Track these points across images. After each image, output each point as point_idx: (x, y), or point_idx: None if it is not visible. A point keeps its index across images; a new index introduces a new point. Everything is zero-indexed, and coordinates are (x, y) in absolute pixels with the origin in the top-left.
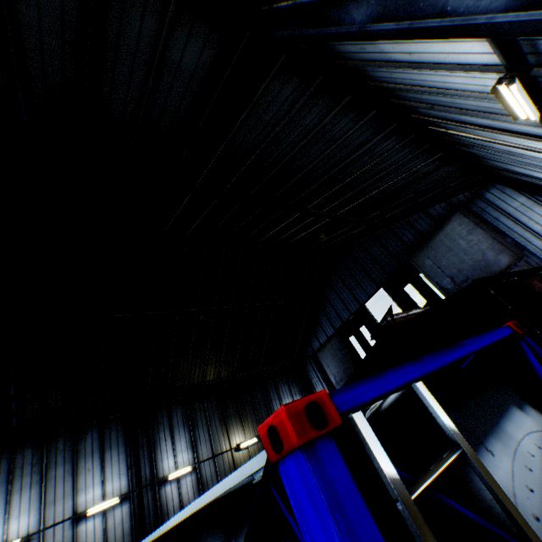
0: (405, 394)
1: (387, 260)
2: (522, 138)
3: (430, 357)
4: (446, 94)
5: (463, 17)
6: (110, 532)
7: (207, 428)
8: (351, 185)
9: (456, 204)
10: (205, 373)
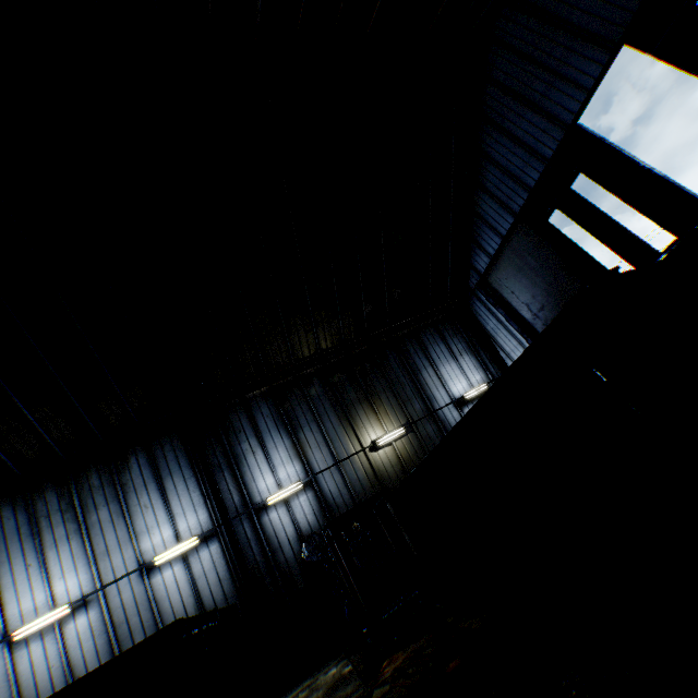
0: None
1: None
2: None
3: None
4: None
5: None
6: (200, 581)
7: (317, 426)
8: None
9: None
10: (289, 346)
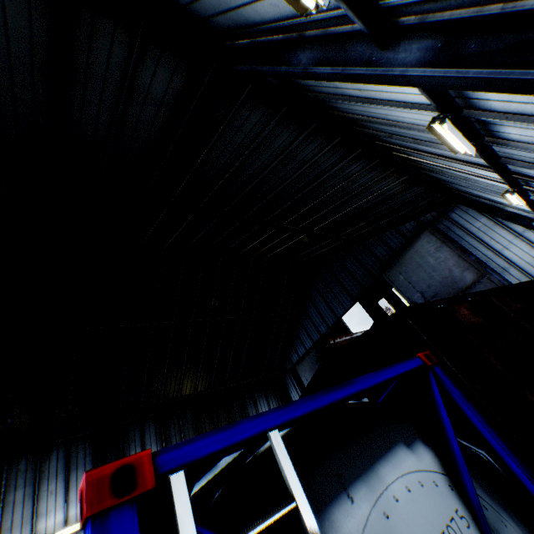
0: (286, 435)
1: (362, 274)
2: (471, 167)
3: (305, 400)
4: (399, 126)
5: (385, 67)
6: None
7: None
8: (325, 204)
9: (424, 223)
10: (181, 387)
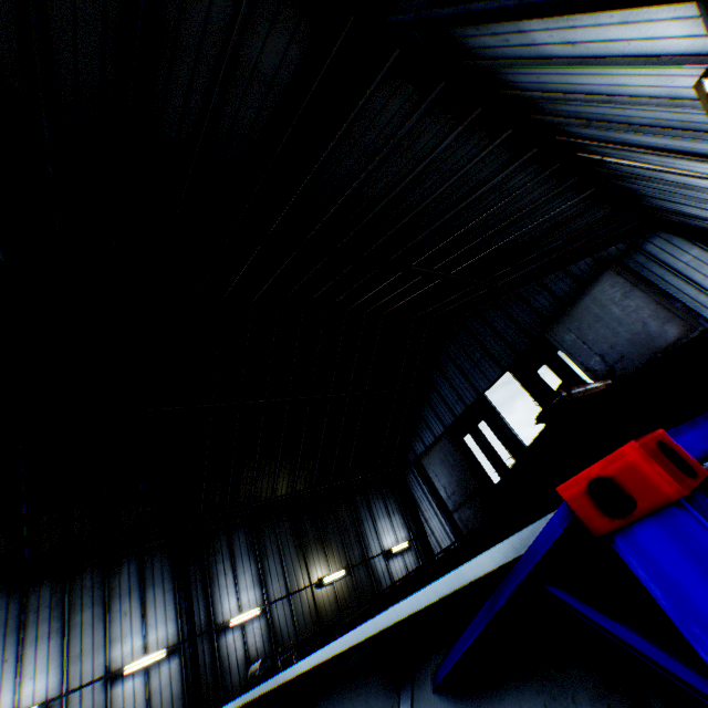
0: None
1: (514, 334)
2: None
3: None
4: (615, 102)
5: None
6: (155, 696)
7: (280, 557)
8: (471, 235)
9: (606, 259)
10: (275, 485)
